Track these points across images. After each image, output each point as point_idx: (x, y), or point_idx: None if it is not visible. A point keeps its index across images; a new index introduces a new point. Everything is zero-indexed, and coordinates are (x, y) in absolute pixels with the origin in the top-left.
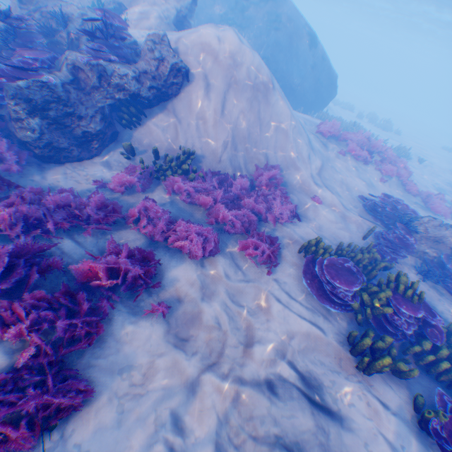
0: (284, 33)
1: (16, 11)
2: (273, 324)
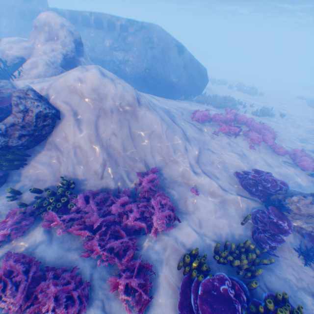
0: (158, 49)
1: None
2: None
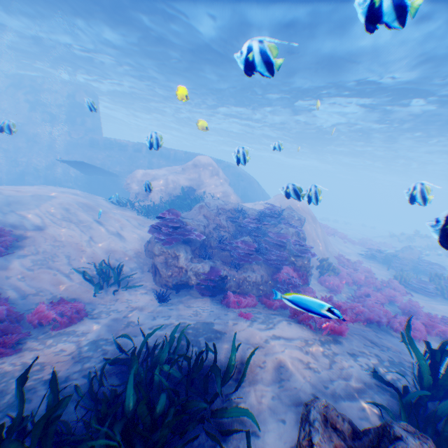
0: (245, 181)
1: (211, 213)
2: (442, 310)
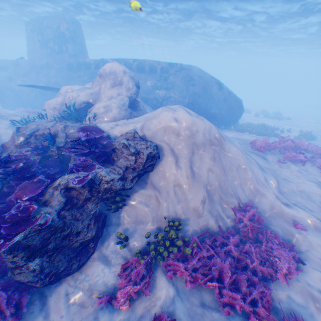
0: (198, 85)
1: (16, 141)
2: None
